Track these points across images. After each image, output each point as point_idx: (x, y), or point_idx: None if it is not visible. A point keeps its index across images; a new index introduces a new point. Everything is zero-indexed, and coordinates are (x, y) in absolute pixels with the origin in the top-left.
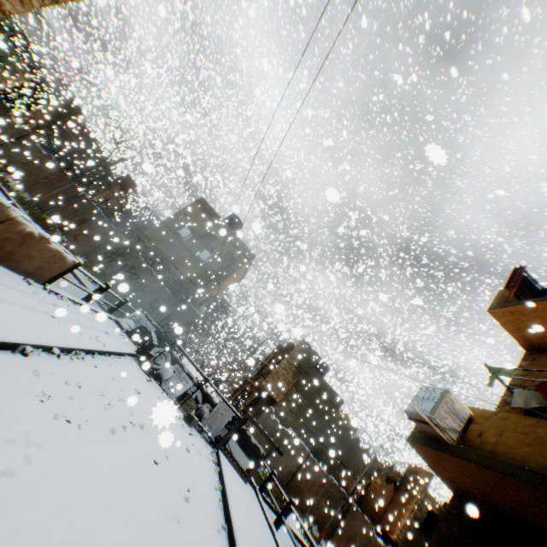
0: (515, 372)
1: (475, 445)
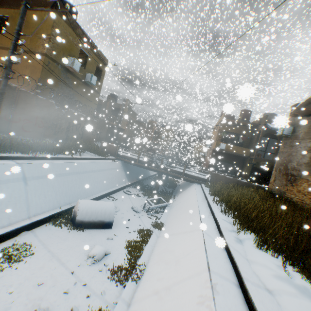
0: (220, 126)
1: (227, 150)
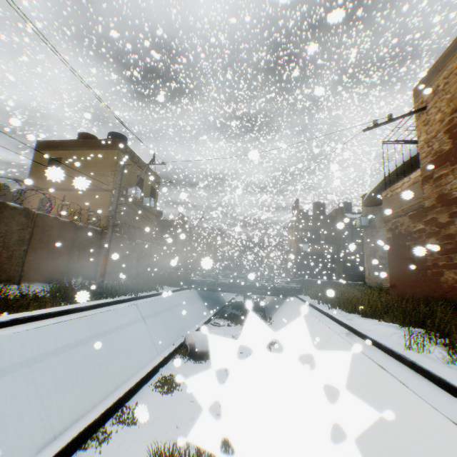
0: (295, 225)
1: (310, 251)
